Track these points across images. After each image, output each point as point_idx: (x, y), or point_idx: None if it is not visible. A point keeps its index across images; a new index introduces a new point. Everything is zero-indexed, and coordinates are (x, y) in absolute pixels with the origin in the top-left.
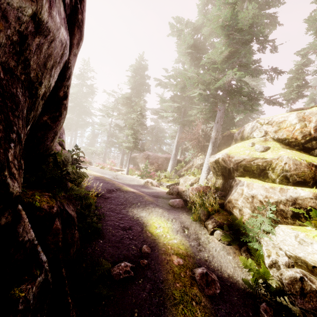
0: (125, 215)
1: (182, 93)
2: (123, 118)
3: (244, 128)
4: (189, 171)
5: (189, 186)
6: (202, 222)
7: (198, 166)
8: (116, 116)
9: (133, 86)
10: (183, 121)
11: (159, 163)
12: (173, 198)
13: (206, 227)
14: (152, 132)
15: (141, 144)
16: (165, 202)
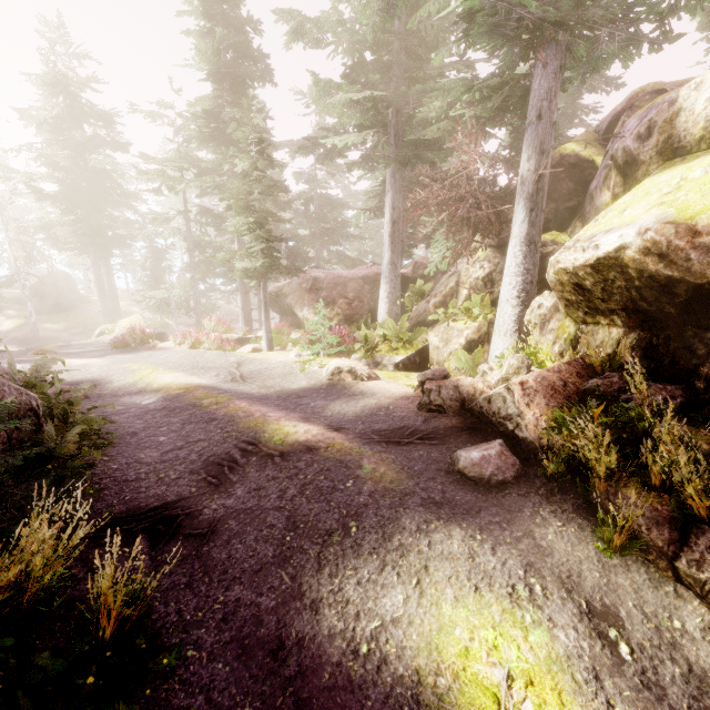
0: (309, 643)
1: (378, 52)
2: (213, 184)
3: (678, 102)
4: (453, 307)
5: (465, 354)
6: (659, 560)
7: (477, 286)
8: (190, 183)
9: (218, 70)
10: (399, 150)
11: (351, 295)
12: (455, 433)
13: (691, 586)
14: (308, 211)
15: (286, 252)
16: (440, 466)
